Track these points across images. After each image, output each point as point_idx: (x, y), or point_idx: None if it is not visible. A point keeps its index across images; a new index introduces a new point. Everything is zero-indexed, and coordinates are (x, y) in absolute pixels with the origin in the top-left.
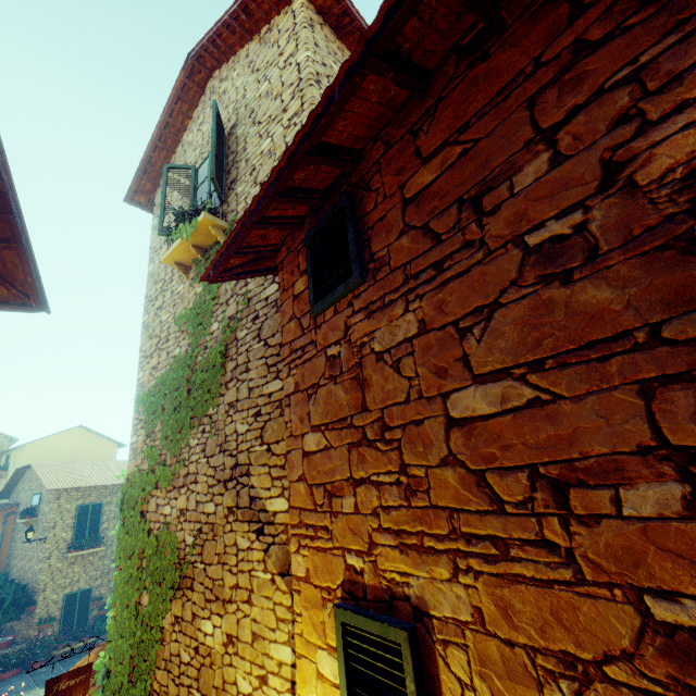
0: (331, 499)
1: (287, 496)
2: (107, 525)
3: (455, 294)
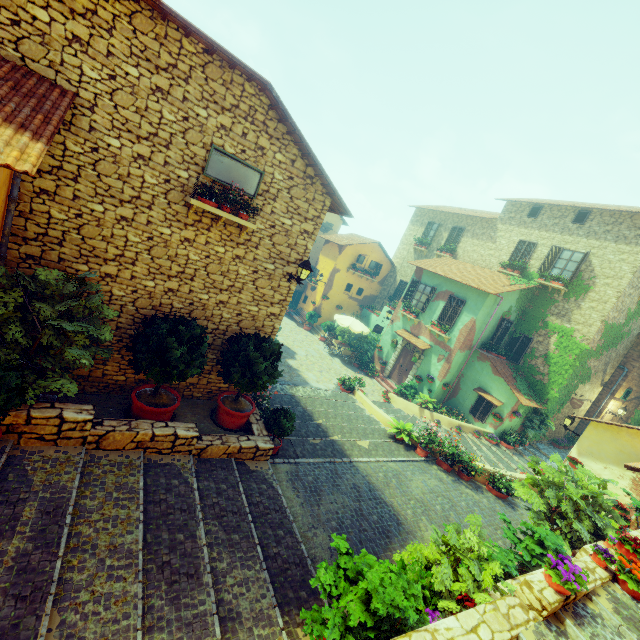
0: (632, 380)
1: (609, 370)
2: None
3: None
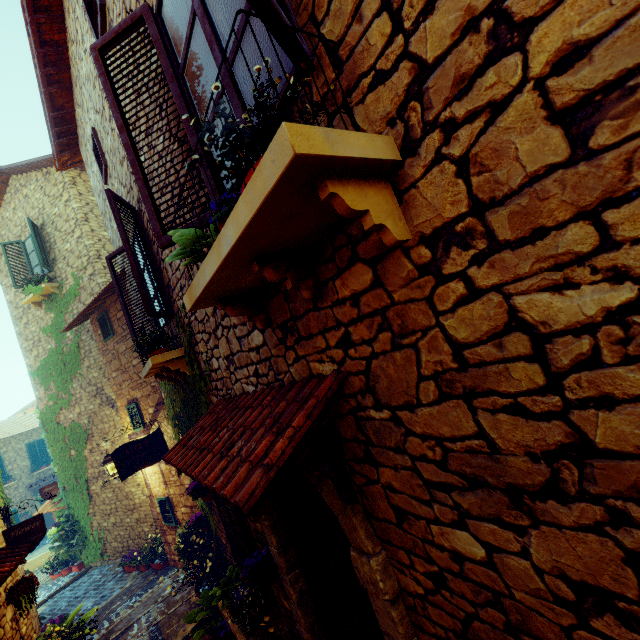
0: (121, 386)
1: None
2: (11, 467)
3: (129, 342)
